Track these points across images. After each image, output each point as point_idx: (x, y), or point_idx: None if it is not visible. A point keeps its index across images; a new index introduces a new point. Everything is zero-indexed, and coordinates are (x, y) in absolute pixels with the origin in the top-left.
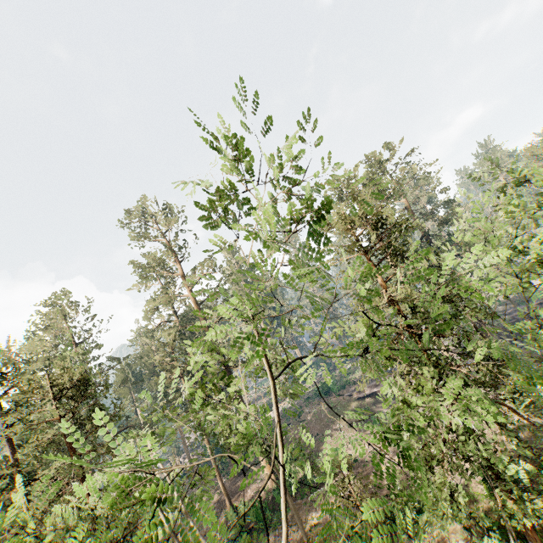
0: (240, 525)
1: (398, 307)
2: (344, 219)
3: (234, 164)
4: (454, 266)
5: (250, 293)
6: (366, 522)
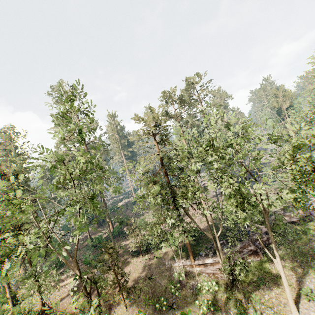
0: (92, 245)
1: (161, 161)
2: (142, 119)
3: (64, 105)
4: (216, 145)
5: (120, 141)
6: (138, 244)
